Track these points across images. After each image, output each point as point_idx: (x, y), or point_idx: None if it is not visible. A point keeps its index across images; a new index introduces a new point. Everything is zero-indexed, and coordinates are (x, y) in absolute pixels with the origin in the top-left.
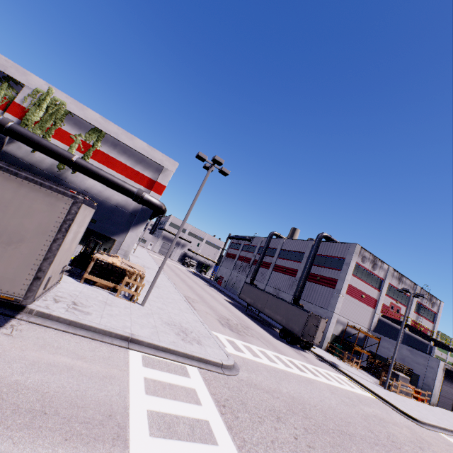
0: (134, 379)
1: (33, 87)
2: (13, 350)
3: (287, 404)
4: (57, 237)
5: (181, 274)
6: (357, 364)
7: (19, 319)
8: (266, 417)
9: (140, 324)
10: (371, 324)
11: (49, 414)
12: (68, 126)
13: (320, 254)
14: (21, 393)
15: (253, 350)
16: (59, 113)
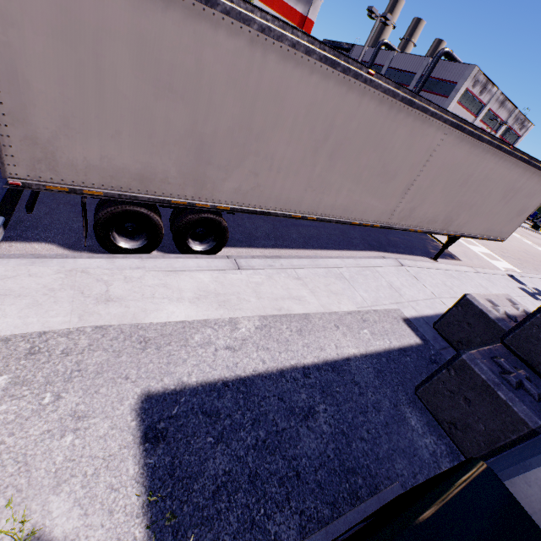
0: None
1: None
2: None
3: None
4: None
5: None
6: None
7: None
8: None
9: None
10: None
11: None
12: None
13: (432, 77)
14: None
15: None
16: None
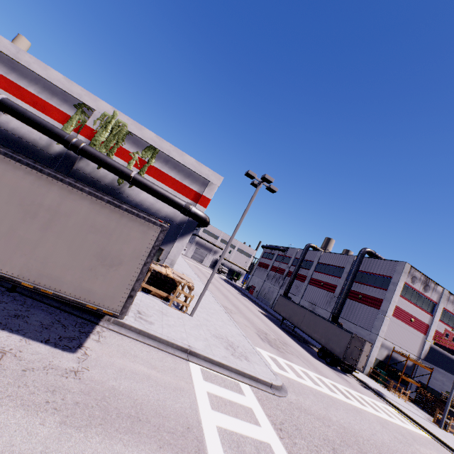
0: (199, 393)
1: (101, 111)
2: (103, 355)
3: (340, 434)
4: (147, 261)
5: (215, 281)
6: (404, 394)
7: (101, 326)
8: (322, 447)
9: (194, 336)
10: (421, 352)
11: (142, 421)
12: (128, 144)
13: (362, 270)
14: (119, 398)
15: (295, 369)
16: (121, 134)
